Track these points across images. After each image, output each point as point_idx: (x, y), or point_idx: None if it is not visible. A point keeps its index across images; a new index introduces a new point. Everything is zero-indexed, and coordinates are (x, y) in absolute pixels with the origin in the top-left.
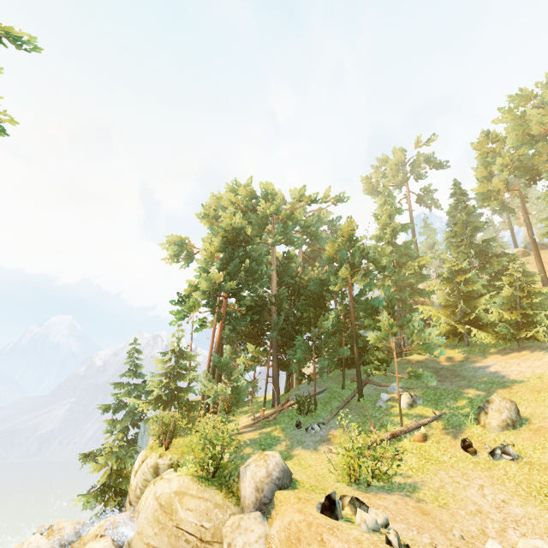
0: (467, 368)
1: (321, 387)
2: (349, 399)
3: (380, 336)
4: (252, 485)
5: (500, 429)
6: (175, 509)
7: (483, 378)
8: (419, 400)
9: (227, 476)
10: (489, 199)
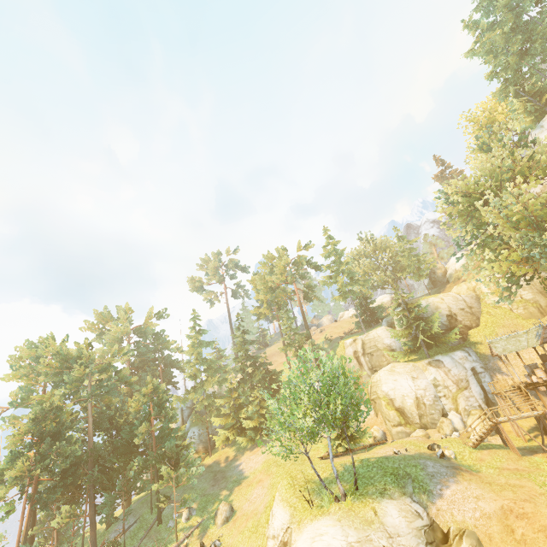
0: (231, 468)
1: (136, 516)
2: (151, 526)
3: (161, 483)
4: None
5: (221, 525)
6: None
7: (234, 477)
8: (194, 512)
9: None
10: (261, 318)
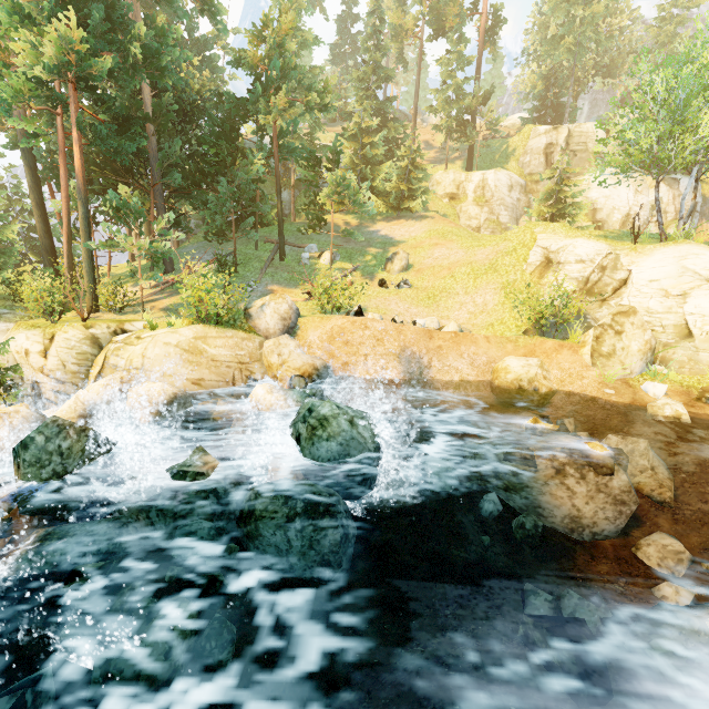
0: (364, 232)
1: (224, 250)
2: (272, 259)
3: (330, 192)
4: (276, 318)
5: (399, 272)
6: (203, 350)
7: (378, 240)
8: (338, 257)
9: (230, 321)
10: (397, 40)
